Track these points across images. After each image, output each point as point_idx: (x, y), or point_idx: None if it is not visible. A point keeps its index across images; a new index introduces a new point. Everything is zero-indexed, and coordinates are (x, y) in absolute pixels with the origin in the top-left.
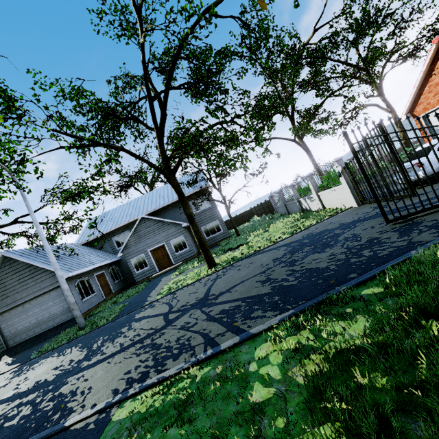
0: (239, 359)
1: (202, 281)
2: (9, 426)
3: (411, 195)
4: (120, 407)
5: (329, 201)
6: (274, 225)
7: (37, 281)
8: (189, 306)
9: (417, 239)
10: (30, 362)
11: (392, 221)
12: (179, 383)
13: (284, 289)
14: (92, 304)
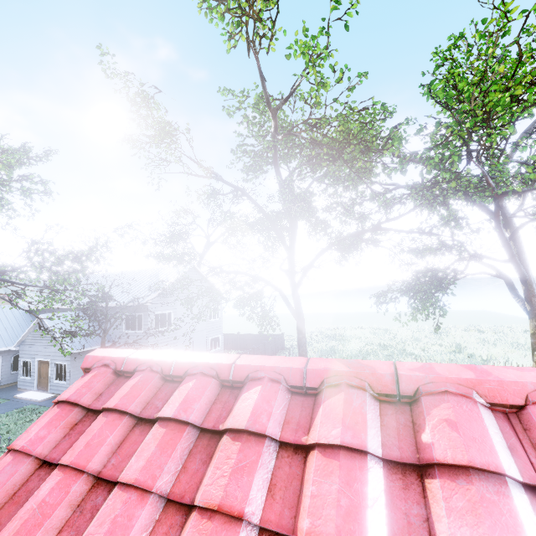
0: None
1: None
2: None
3: None
4: None
5: None
6: None
7: None
8: None
9: None
10: None
11: None
12: None
13: None
14: None
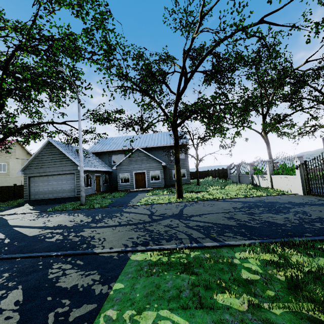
0: (223, 254)
1: (173, 204)
2: (50, 241)
3: None
4: (133, 254)
5: (279, 184)
6: (229, 186)
7: (62, 165)
8: (168, 215)
9: None
10: (47, 212)
11: None
12: (177, 254)
13: (248, 227)
14: (88, 193)
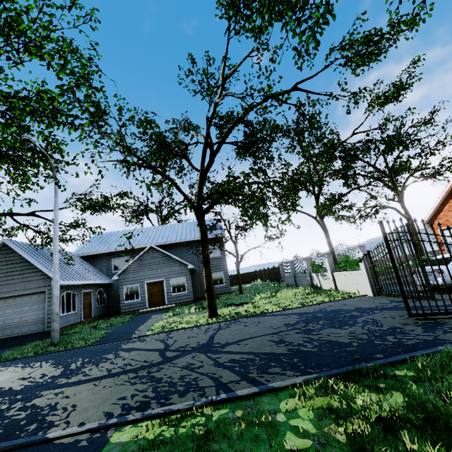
0: (262, 408)
1: (201, 328)
2: None
3: (430, 298)
4: (118, 431)
5: (343, 283)
6: (282, 292)
7: (24, 279)
8: (190, 348)
9: (443, 337)
10: None
11: (414, 315)
12: (191, 418)
13: (303, 353)
14: (69, 322)
